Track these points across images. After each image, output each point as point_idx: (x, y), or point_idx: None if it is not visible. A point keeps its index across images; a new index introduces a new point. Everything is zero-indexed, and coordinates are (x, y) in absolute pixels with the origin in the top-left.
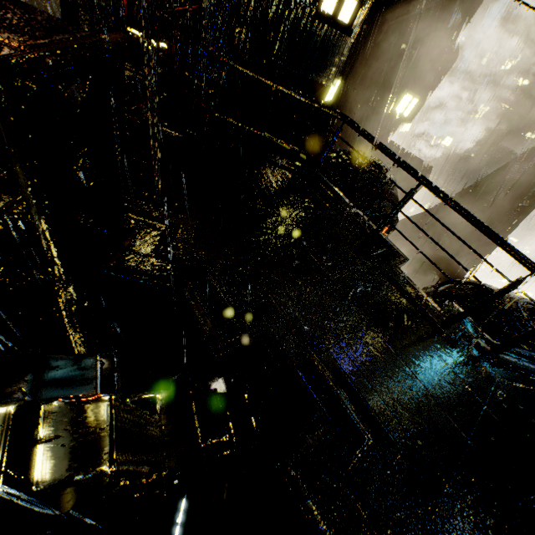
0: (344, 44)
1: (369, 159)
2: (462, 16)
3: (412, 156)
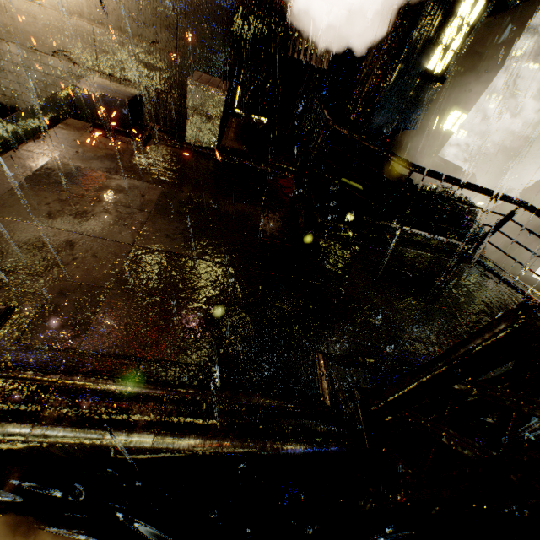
0: (434, 91)
1: (449, 193)
2: (513, 31)
3: (453, 166)
